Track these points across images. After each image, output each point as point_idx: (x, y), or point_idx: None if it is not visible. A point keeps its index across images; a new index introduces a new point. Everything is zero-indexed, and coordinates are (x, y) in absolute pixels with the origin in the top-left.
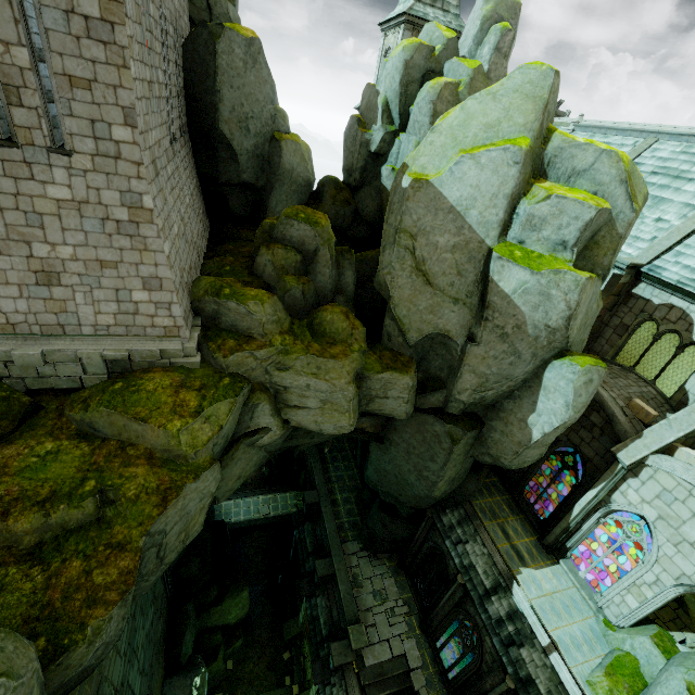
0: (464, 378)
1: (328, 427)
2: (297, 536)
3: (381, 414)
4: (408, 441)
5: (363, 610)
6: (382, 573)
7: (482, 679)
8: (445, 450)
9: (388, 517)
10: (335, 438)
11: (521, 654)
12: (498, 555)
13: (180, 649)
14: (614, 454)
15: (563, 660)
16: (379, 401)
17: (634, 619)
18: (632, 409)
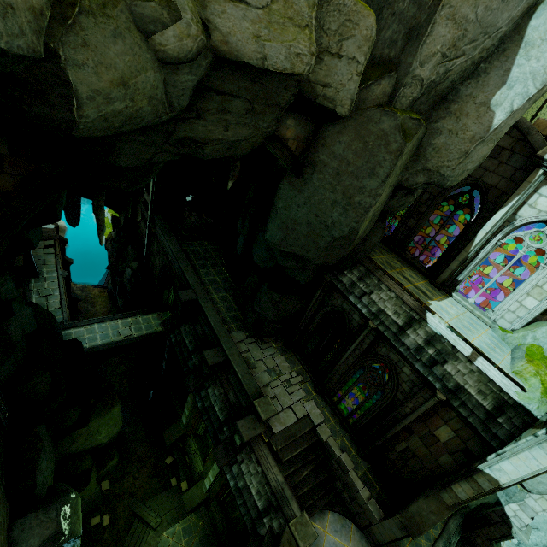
0: (435, 34)
1: (277, 51)
2: (173, 340)
3: (322, 98)
4: (342, 155)
5: (261, 387)
6: (272, 354)
7: (396, 408)
8: (393, 153)
9: (279, 295)
10: (200, 249)
11: (446, 369)
12: (407, 294)
13: (33, 480)
14: (540, 158)
15: (489, 362)
16: (328, 62)
17: (529, 318)
18: (538, 128)
